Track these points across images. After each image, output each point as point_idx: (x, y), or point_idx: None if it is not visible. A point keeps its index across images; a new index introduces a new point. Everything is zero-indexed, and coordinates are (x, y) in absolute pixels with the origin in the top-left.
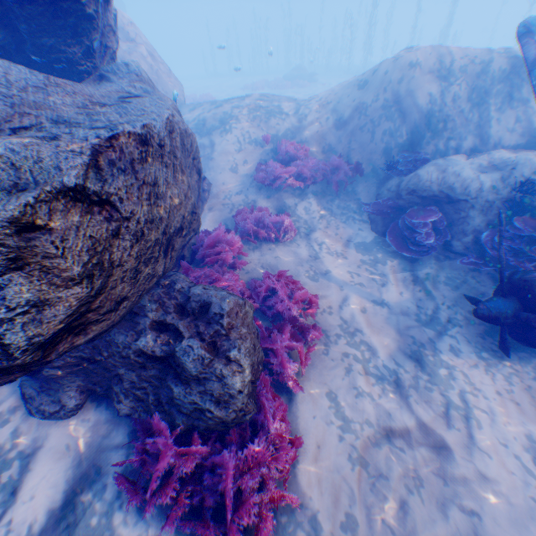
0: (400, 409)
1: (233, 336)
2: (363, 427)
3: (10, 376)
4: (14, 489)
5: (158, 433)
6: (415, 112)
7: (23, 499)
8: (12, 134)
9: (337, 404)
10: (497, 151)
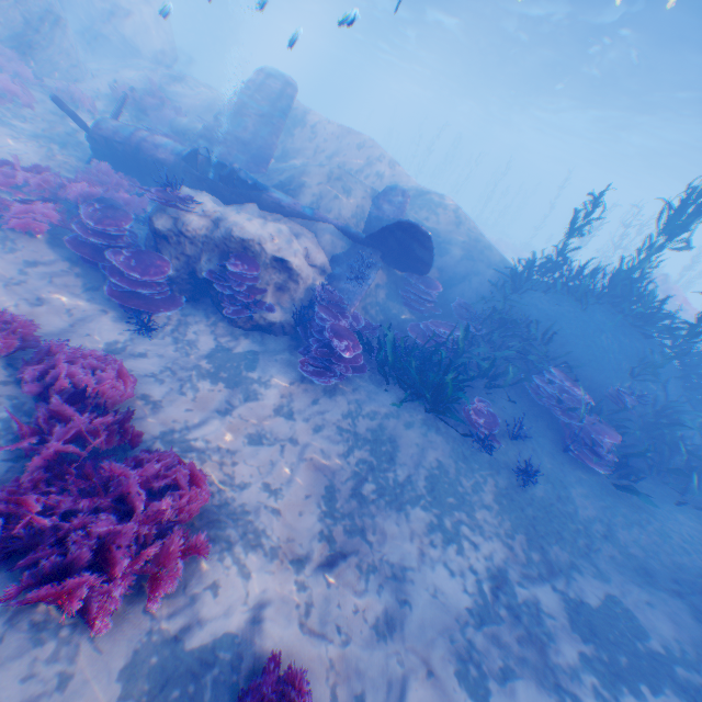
0: None
1: None
2: None
3: None
4: None
5: None
6: None
7: None
8: None
9: None
10: None
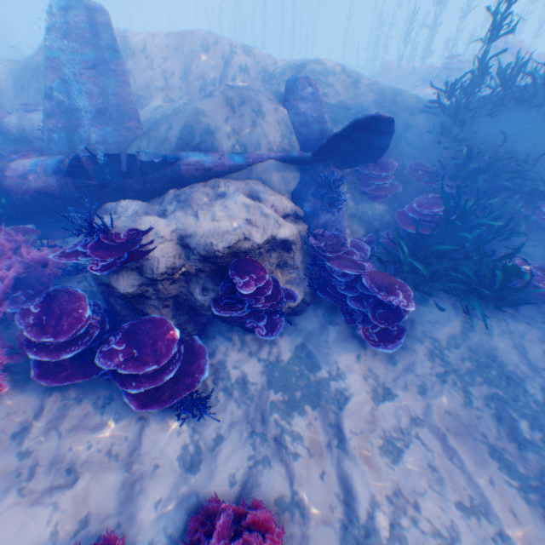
0: None
1: None
2: None
3: None
4: None
5: None
6: None
7: None
8: None
9: None
10: None
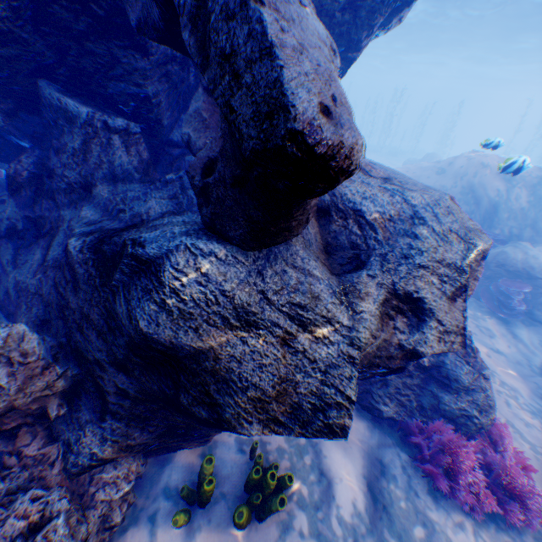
0: None
1: (477, 358)
2: None
3: None
4: (320, 470)
5: (431, 432)
6: (486, 202)
7: (333, 480)
8: (383, 181)
9: (516, 430)
10: None
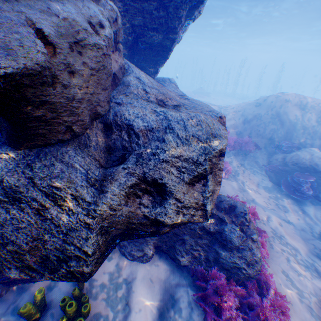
0: None
1: (250, 226)
2: (310, 296)
3: (176, 228)
4: (127, 302)
5: (211, 278)
6: (288, 123)
7: (134, 309)
8: (173, 108)
9: (290, 279)
10: None
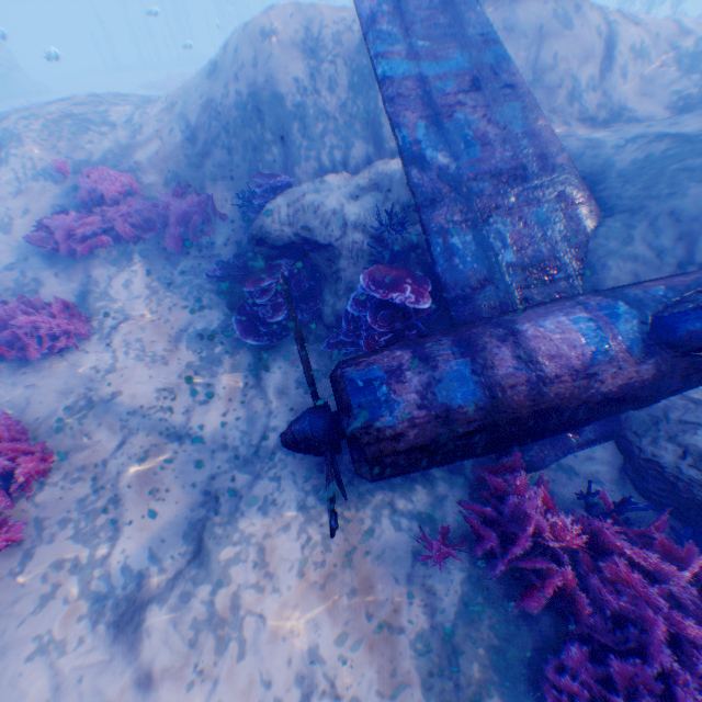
0: (111, 662)
1: None
2: None
3: None
4: None
5: None
6: (283, 110)
7: None
8: None
9: None
10: (385, 162)
